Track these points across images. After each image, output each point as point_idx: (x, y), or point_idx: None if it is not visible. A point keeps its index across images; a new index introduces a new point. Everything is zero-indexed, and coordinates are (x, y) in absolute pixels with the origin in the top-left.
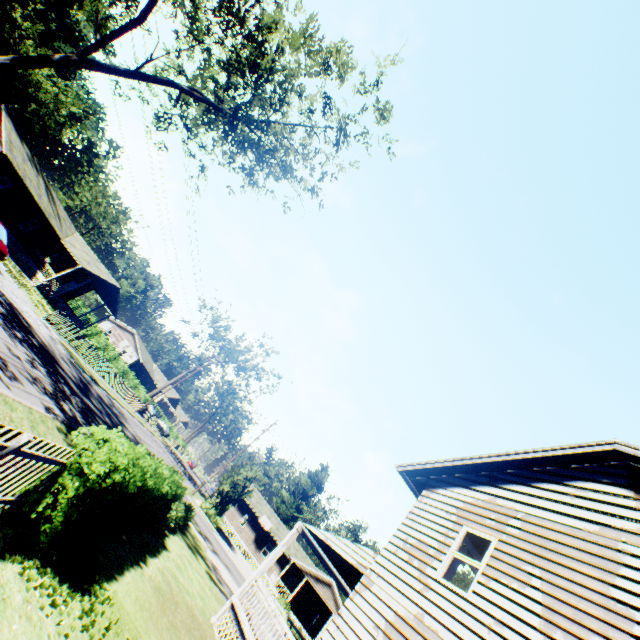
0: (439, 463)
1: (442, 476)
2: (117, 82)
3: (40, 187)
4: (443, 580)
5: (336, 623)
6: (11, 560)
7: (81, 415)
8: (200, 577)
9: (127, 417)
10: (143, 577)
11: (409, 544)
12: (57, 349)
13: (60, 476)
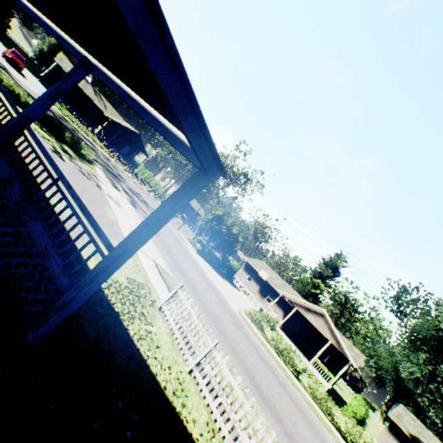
0: None
1: None
2: None
3: (87, 87)
4: None
5: None
6: None
7: None
8: None
9: (123, 174)
10: None
11: None
12: (34, 94)
13: None
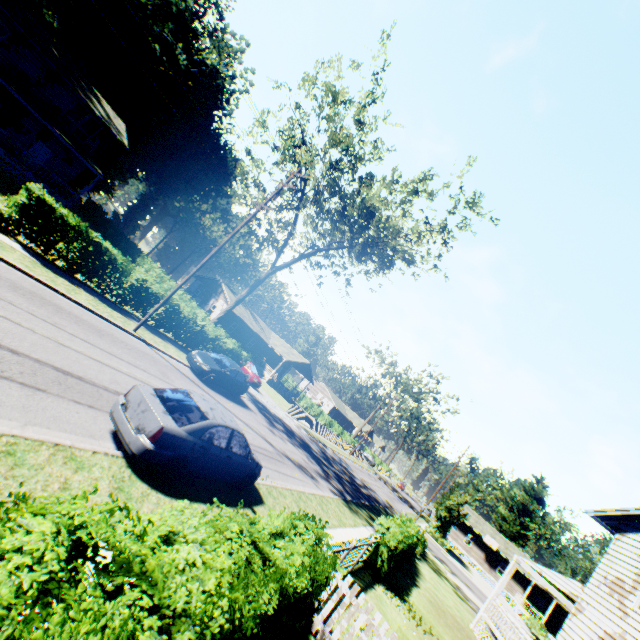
0: (622, 511)
1: (630, 521)
2: (289, 267)
3: (249, 317)
4: (637, 610)
5: (561, 635)
6: (377, 585)
7: (339, 484)
8: (450, 594)
9: (349, 465)
10: (419, 593)
11: (608, 580)
12: (303, 434)
13: (379, 546)
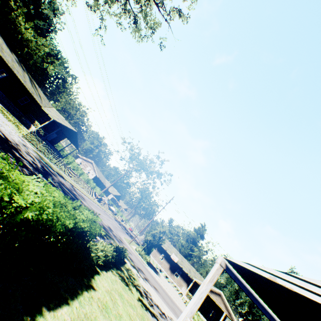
0: None
1: None
2: None
3: (25, 77)
4: None
5: None
6: None
7: None
8: (131, 309)
9: (85, 199)
10: None
11: None
12: (25, 149)
13: None
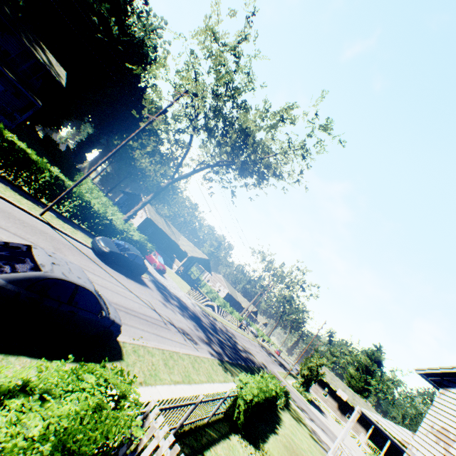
0: (445, 369)
1: (452, 378)
2: (186, 179)
3: (163, 223)
4: None
5: None
6: (233, 435)
7: (220, 348)
8: (305, 438)
9: (235, 335)
10: (276, 440)
11: (435, 429)
12: (197, 310)
13: (237, 400)
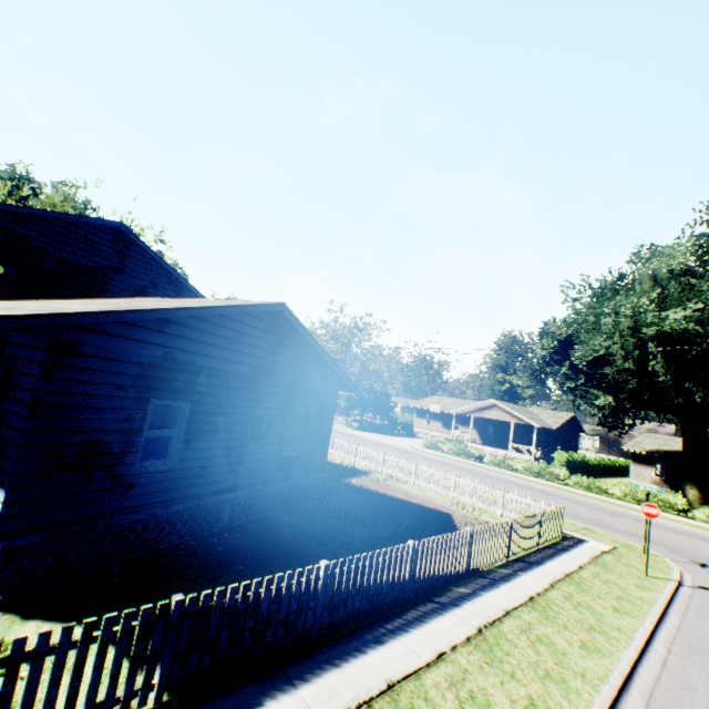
0: None
1: None
2: None
3: None
4: None
5: None
6: None
7: None
8: None
9: None
10: None
11: None
12: None
13: None
